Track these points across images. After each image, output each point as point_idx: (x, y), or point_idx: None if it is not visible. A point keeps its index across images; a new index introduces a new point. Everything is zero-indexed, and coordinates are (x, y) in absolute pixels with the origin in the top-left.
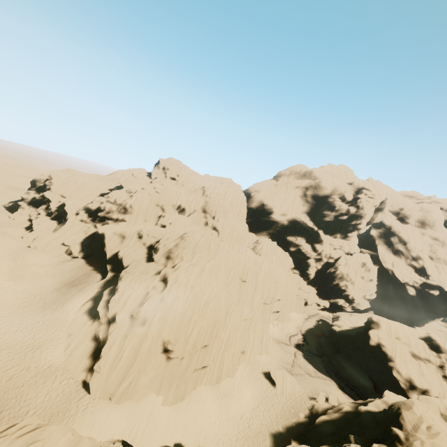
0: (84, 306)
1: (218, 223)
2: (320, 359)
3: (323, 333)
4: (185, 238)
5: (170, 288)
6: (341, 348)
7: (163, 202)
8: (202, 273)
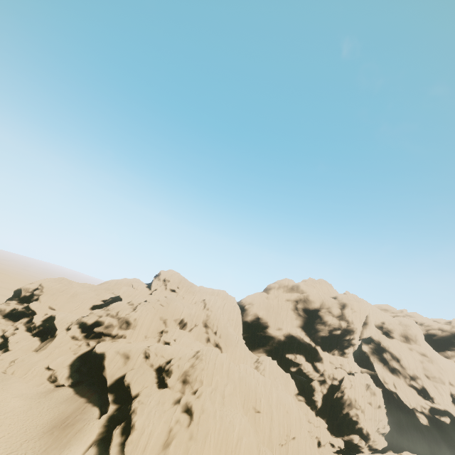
0: None
1: (221, 339)
2: None
3: None
4: (200, 357)
5: (198, 421)
6: None
7: (167, 315)
8: (223, 400)
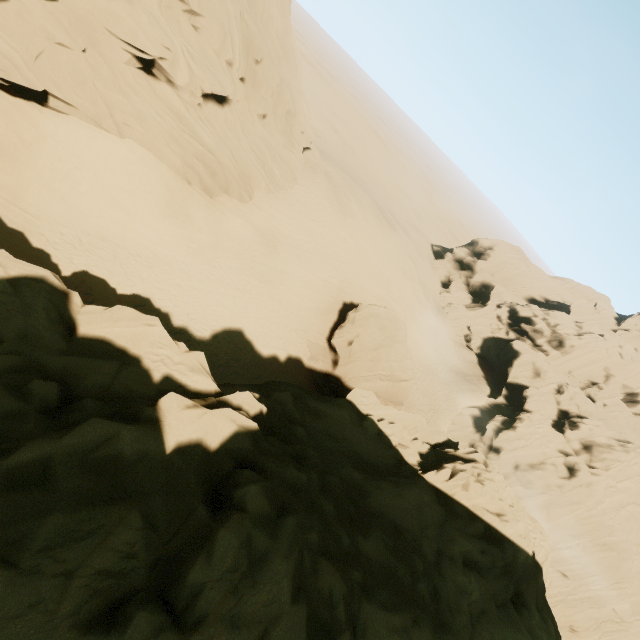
0: (470, 409)
1: None
2: None
3: None
4: (628, 449)
5: (575, 486)
6: None
7: (617, 372)
8: (619, 507)
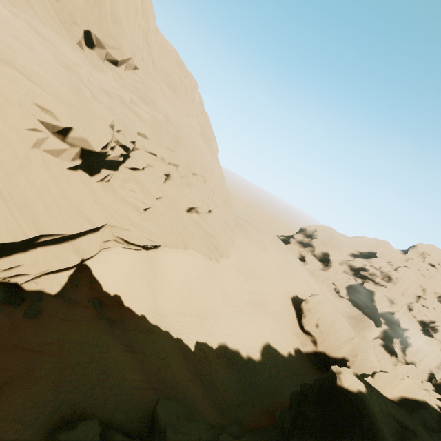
0: (376, 340)
1: None
2: None
3: None
4: None
5: None
6: None
7: (427, 286)
8: None
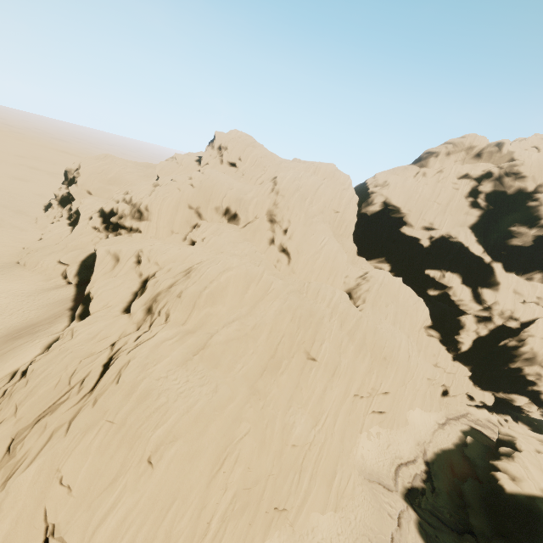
0: None
1: (291, 241)
2: (455, 539)
3: (471, 469)
4: (190, 273)
5: (94, 394)
6: (511, 531)
7: (198, 202)
8: (198, 353)
